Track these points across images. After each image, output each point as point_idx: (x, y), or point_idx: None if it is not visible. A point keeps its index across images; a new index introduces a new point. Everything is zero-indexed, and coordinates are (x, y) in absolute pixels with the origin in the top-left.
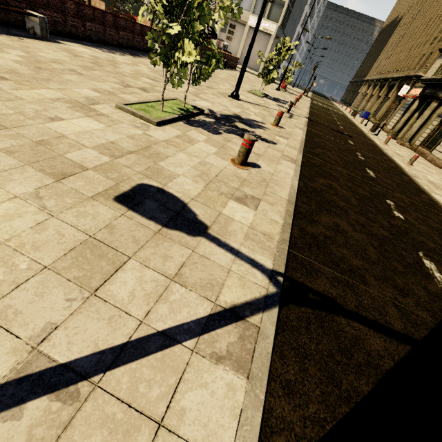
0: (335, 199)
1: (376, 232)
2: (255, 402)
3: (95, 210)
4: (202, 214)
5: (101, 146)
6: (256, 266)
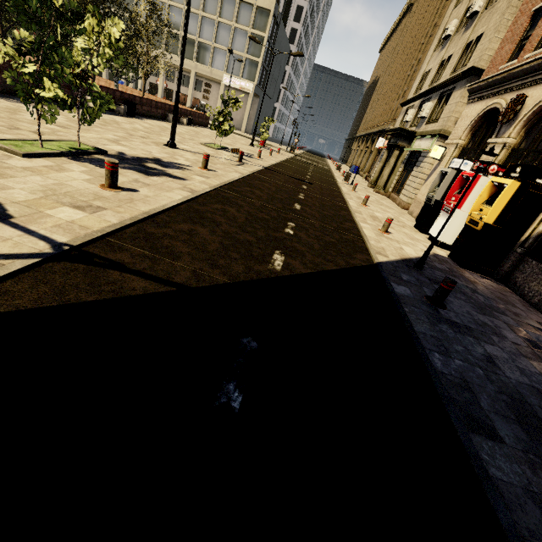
0: (216, 217)
1: (240, 237)
2: None
3: None
4: (15, 211)
5: None
6: (46, 240)
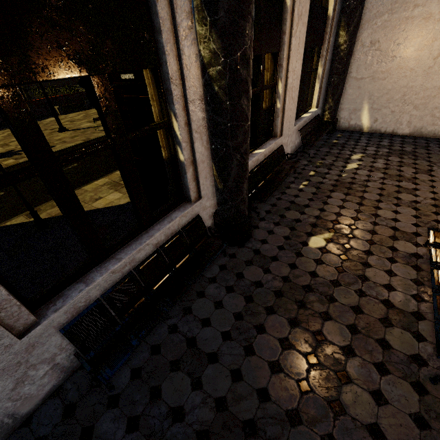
0: None
1: None
2: None
3: None
4: None
5: None
6: None
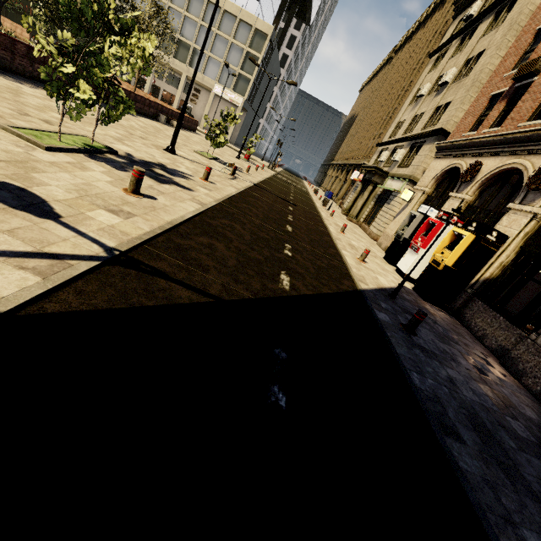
0: (227, 233)
1: (251, 255)
2: (43, 287)
3: None
4: (60, 210)
5: None
6: (97, 243)
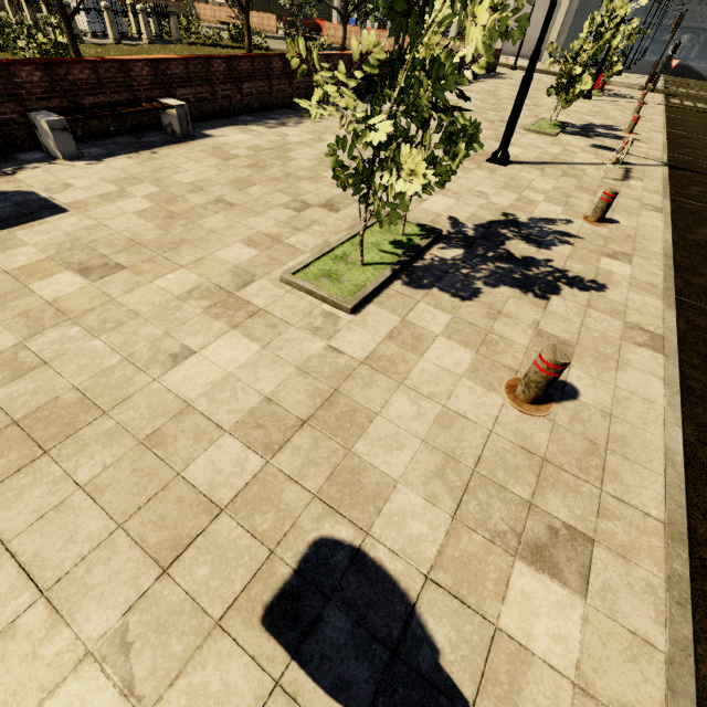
0: None
1: None
2: None
3: (223, 675)
4: (450, 644)
5: (249, 420)
6: None
